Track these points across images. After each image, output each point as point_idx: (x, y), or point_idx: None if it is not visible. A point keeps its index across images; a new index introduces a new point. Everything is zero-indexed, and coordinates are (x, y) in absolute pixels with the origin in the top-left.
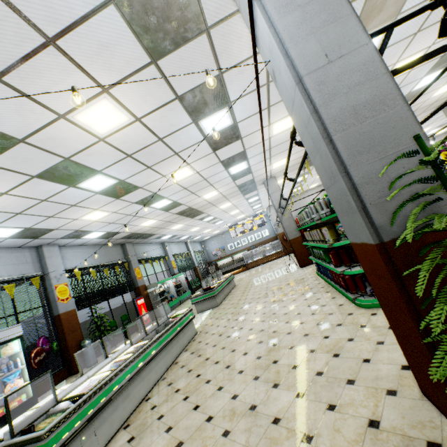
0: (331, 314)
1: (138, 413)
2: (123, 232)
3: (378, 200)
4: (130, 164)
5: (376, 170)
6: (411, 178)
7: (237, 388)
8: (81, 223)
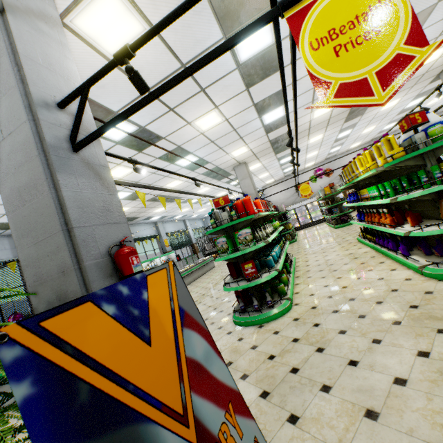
0: (212, 324)
1: None
2: None
3: (34, 283)
4: None
5: (32, 255)
6: (53, 266)
7: None
8: None
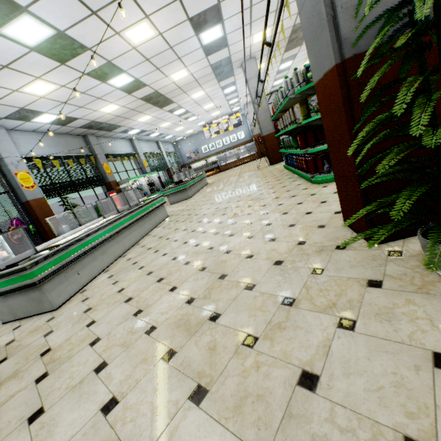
0: (289, 191)
1: (116, 264)
2: (82, 118)
3: (351, 2)
4: (66, 2)
5: None
6: None
7: (200, 241)
8: (24, 97)
